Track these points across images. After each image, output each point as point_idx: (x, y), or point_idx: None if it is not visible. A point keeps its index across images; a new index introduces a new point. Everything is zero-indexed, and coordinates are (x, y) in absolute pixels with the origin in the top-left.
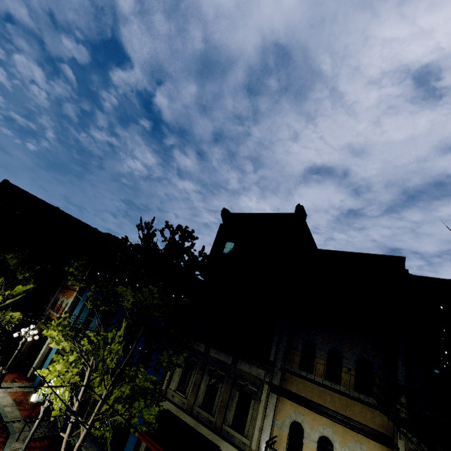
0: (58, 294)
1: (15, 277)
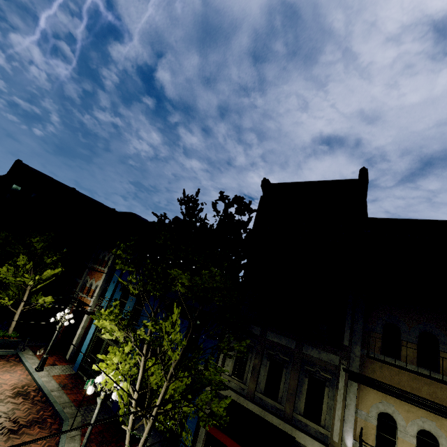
0: (85, 276)
1: (42, 261)
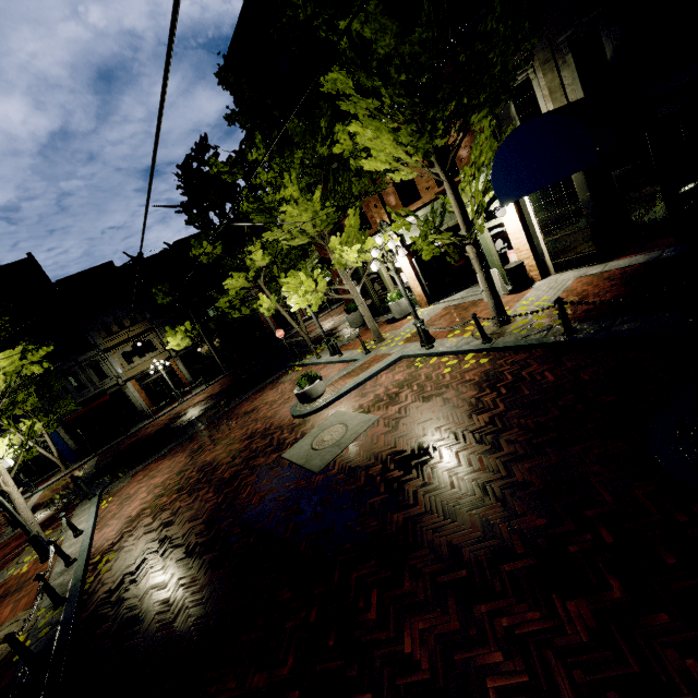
0: None
1: None
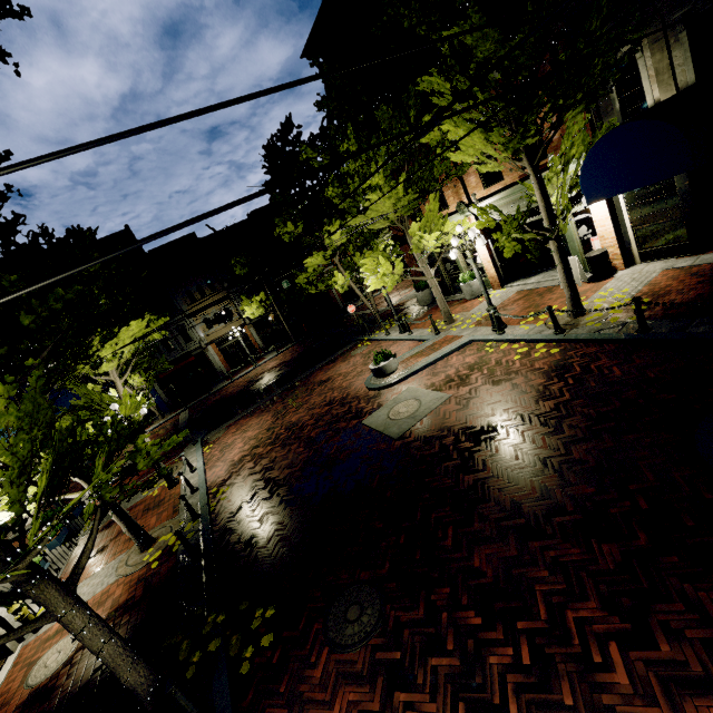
0: None
1: None
